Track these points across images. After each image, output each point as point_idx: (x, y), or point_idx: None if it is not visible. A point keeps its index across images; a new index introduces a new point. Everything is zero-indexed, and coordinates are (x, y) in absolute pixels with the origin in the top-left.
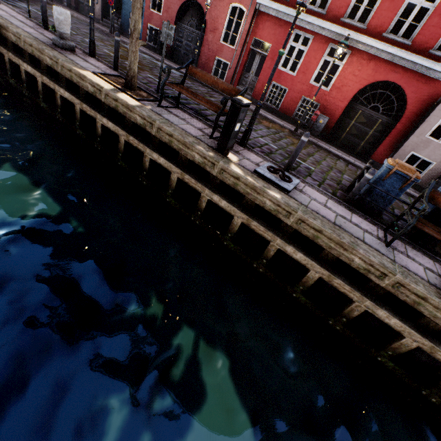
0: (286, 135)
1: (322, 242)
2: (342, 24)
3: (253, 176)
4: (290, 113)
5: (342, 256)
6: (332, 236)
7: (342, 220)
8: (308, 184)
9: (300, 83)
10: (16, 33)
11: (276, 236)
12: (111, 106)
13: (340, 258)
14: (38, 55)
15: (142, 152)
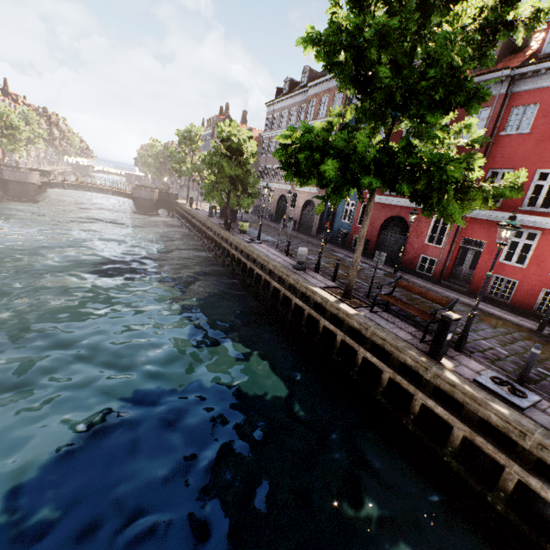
0: (523, 336)
1: None
2: None
3: (472, 385)
4: (528, 307)
5: None
6: None
7: None
8: None
9: (534, 275)
10: (275, 265)
11: (511, 460)
12: (333, 313)
13: None
14: (286, 277)
15: (354, 349)
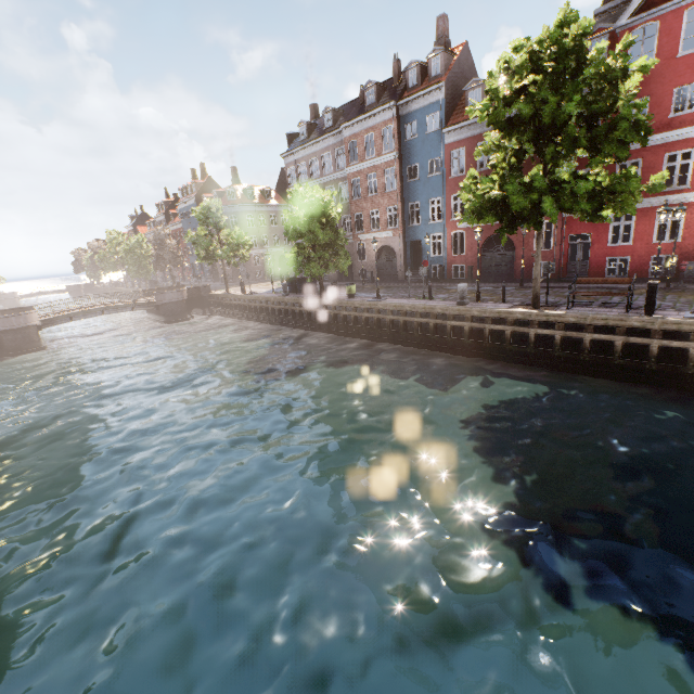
0: (662, 293)
1: None
2: (662, 194)
3: (689, 319)
4: (644, 274)
5: None
6: None
7: None
8: None
9: (641, 248)
10: (444, 307)
11: None
12: (542, 320)
13: None
14: (465, 313)
15: (573, 341)
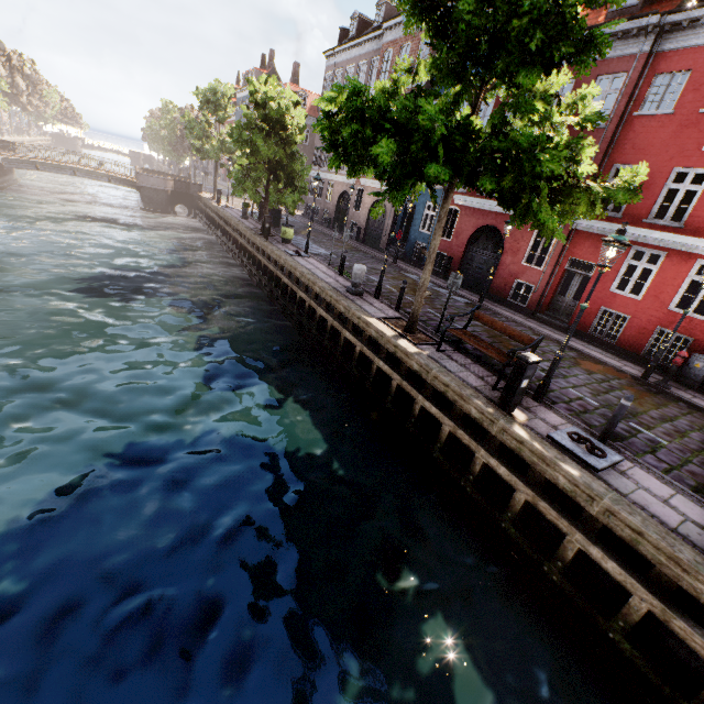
0: (622, 384)
1: (646, 552)
2: None
3: (543, 442)
4: (636, 349)
5: (683, 581)
6: (659, 544)
7: (694, 529)
8: (640, 465)
9: (649, 310)
10: (322, 287)
11: (574, 528)
12: (390, 351)
13: (680, 583)
14: (335, 304)
15: (413, 397)
